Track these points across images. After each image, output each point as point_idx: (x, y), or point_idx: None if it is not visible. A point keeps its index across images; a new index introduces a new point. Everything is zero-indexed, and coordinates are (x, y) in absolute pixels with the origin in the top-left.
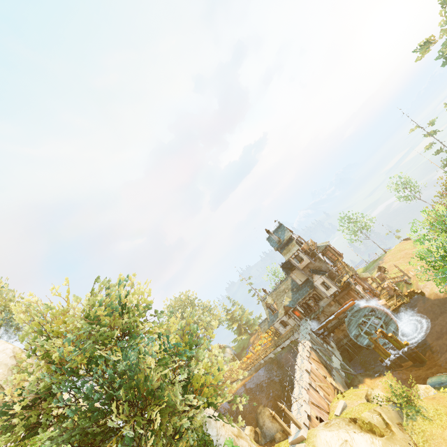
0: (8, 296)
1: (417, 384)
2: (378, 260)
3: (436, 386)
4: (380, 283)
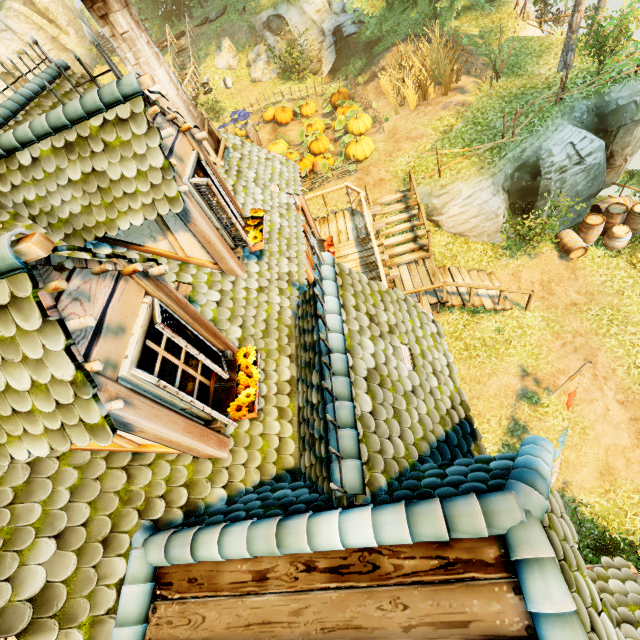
0: None
1: None
2: None
3: None
4: None
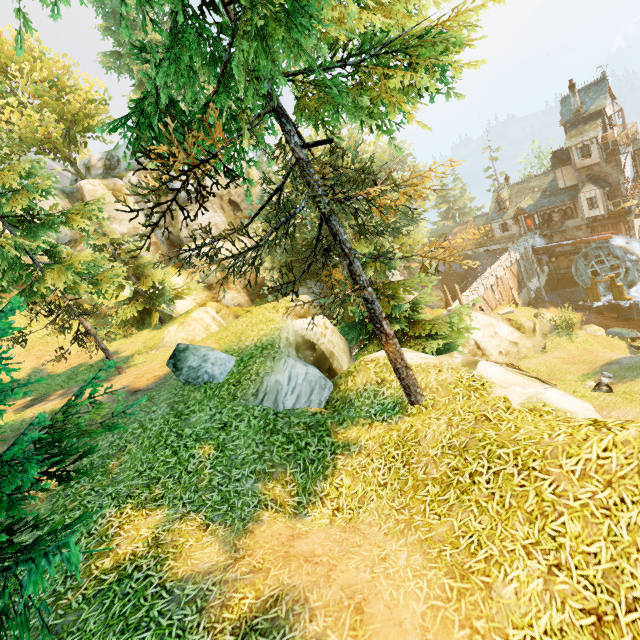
0: None
1: (593, 324)
2: None
3: (612, 334)
4: None
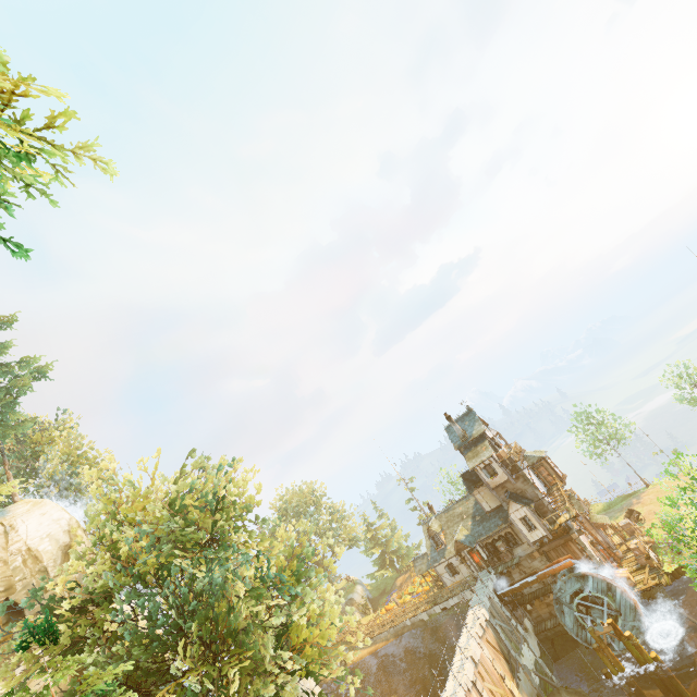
0: (75, 442)
1: None
2: (631, 497)
3: None
4: (627, 538)
